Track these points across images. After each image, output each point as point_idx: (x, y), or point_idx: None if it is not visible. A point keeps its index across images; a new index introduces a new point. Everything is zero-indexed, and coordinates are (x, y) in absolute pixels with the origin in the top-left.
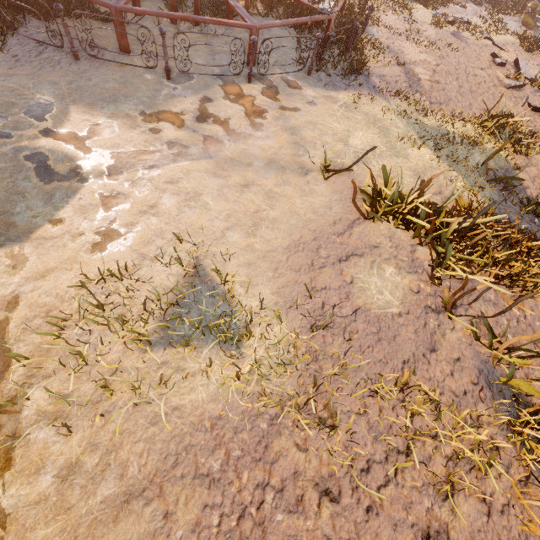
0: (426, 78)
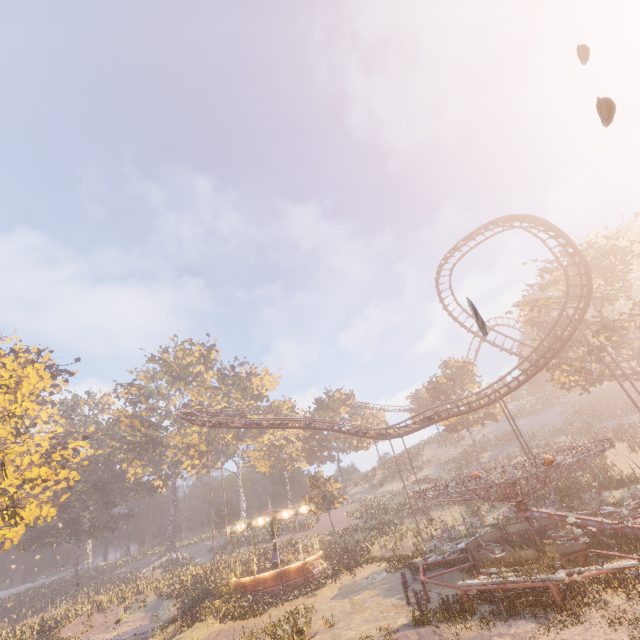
0: None
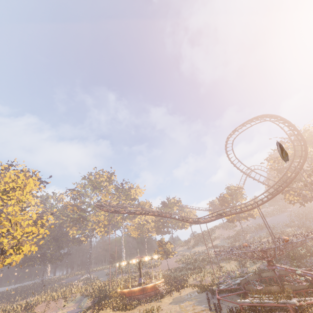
0: None
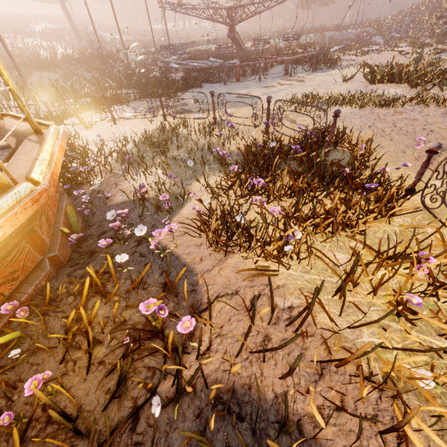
0: (369, 61)
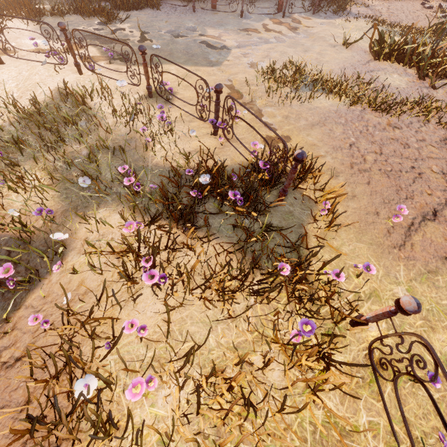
0: (384, 12)
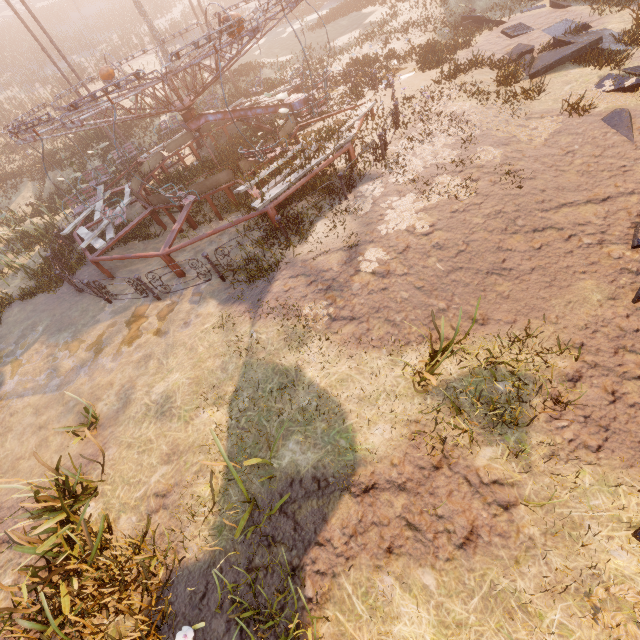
0: (369, 269)
